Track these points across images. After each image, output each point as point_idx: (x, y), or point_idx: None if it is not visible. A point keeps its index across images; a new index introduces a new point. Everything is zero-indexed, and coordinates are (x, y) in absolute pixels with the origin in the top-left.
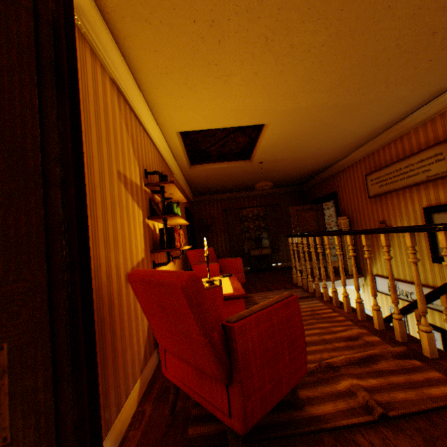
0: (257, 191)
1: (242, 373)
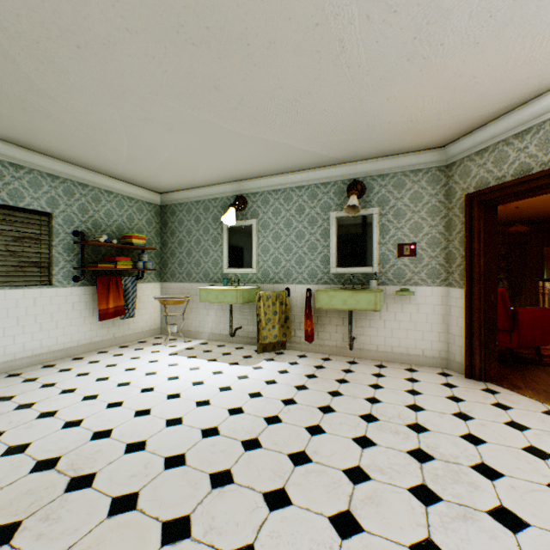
0: (499, 227)
1: (518, 327)
